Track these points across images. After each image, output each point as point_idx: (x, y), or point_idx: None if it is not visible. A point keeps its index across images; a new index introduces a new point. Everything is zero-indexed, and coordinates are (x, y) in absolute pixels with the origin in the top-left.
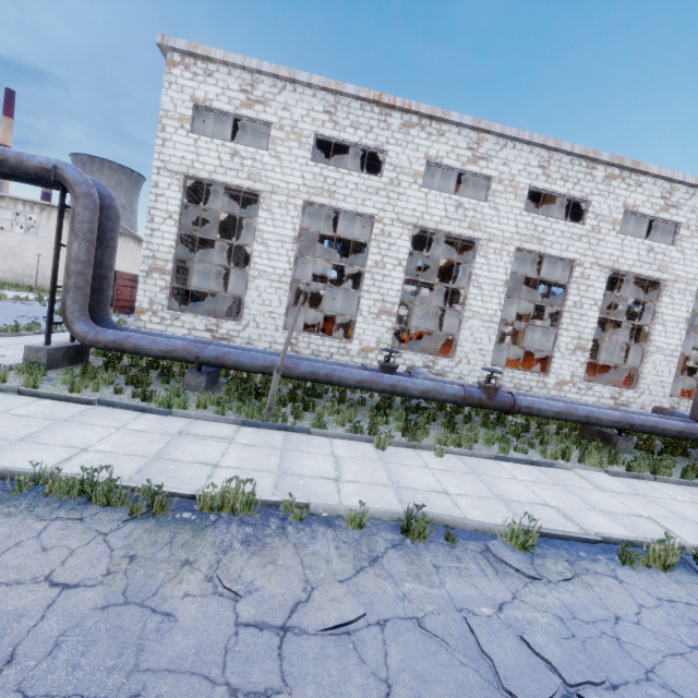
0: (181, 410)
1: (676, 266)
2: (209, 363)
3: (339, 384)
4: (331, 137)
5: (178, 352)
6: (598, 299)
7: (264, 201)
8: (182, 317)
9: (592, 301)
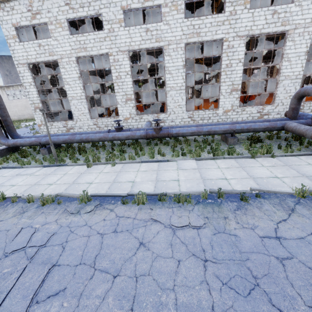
0: (25, 165)
1: (296, 17)
2: (45, 144)
3: (93, 141)
4: (74, 18)
5: (33, 143)
6: (241, 58)
7: (60, 64)
8: (53, 124)
9: (237, 60)
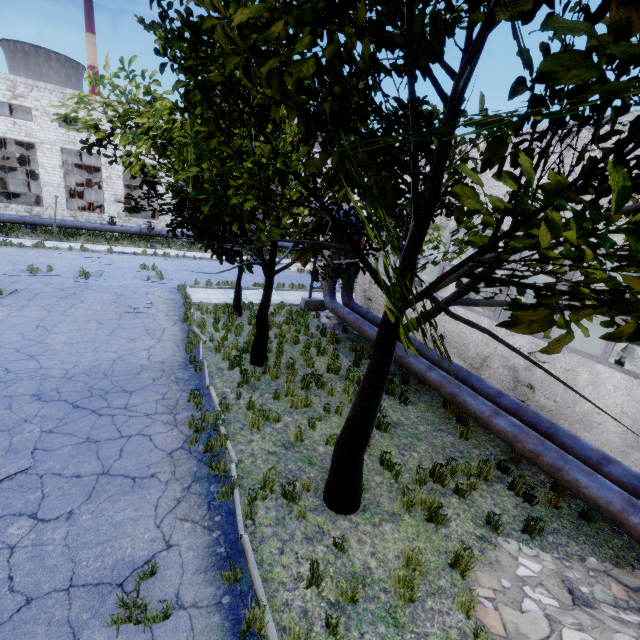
0: (23, 237)
1: None
2: (30, 224)
3: (87, 230)
4: None
5: (15, 220)
6: None
7: (39, 148)
8: (11, 206)
9: None
